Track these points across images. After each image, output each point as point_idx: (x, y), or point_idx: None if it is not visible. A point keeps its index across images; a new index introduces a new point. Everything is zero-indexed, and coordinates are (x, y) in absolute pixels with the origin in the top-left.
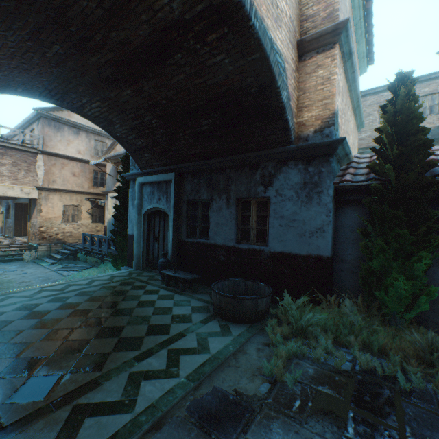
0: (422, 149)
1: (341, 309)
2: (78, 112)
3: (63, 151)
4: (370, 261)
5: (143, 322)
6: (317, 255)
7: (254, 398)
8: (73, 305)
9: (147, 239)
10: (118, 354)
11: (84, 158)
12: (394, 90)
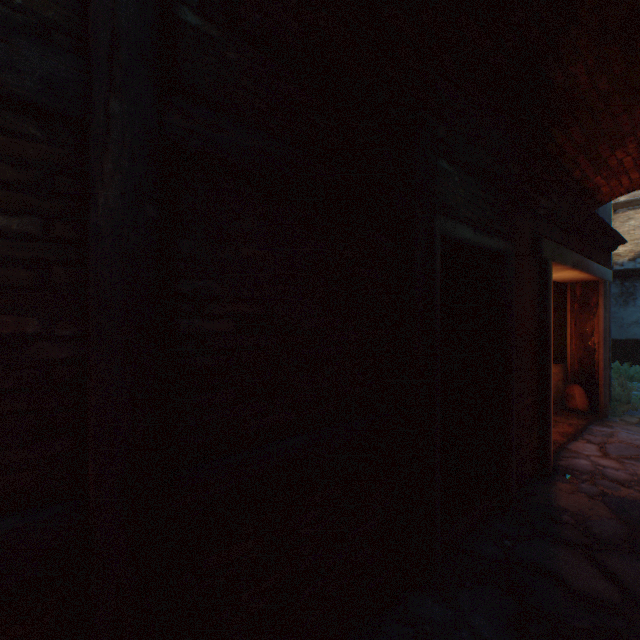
0: None
1: None
2: None
3: None
4: None
5: None
6: (633, 339)
7: None
8: None
9: None
10: None
11: None
12: None
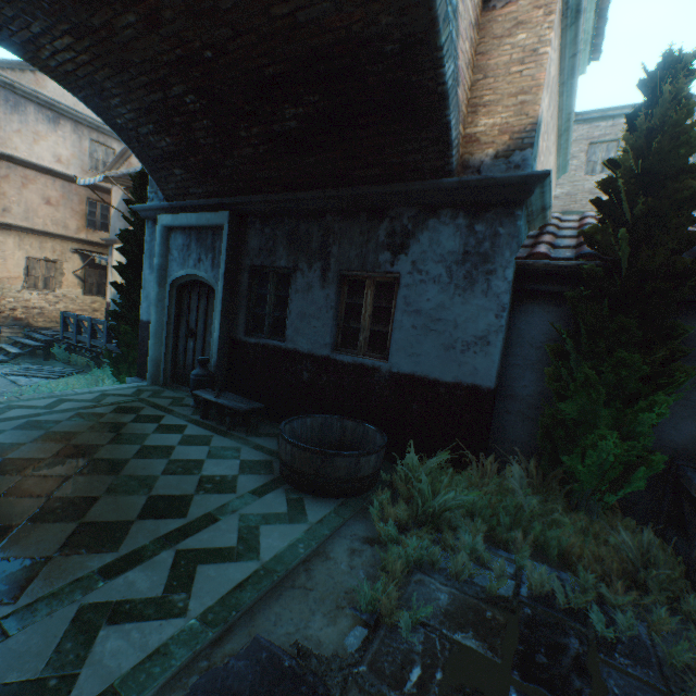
0: (687, 206)
1: (503, 479)
2: (28, 56)
3: (25, 152)
4: (561, 403)
5: (140, 490)
6: (471, 384)
7: (332, 663)
8: (2, 449)
9: (174, 332)
10: (67, 561)
11: (67, 173)
12: (653, 88)
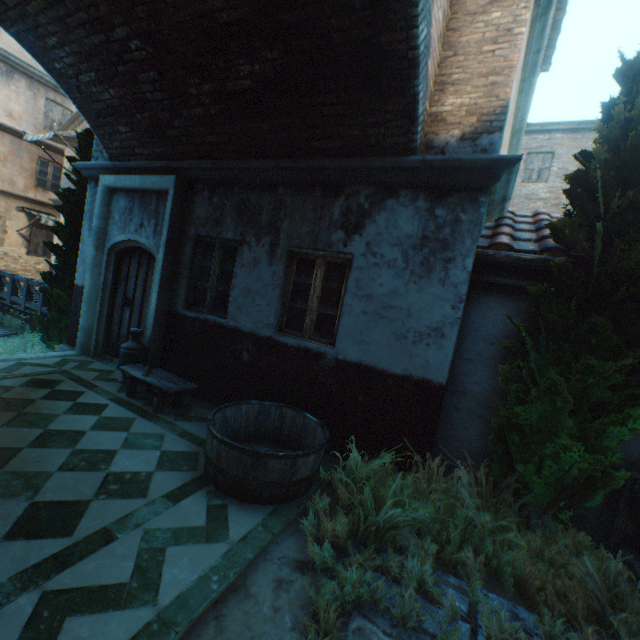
0: None
1: (451, 485)
2: None
3: None
4: (519, 406)
5: (21, 494)
6: (422, 378)
7: None
8: None
9: (110, 300)
10: None
11: (18, 129)
12: (633, 77)
